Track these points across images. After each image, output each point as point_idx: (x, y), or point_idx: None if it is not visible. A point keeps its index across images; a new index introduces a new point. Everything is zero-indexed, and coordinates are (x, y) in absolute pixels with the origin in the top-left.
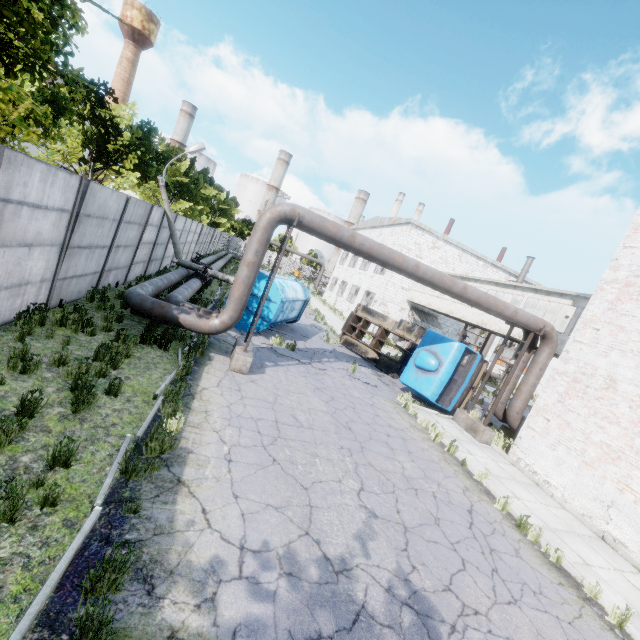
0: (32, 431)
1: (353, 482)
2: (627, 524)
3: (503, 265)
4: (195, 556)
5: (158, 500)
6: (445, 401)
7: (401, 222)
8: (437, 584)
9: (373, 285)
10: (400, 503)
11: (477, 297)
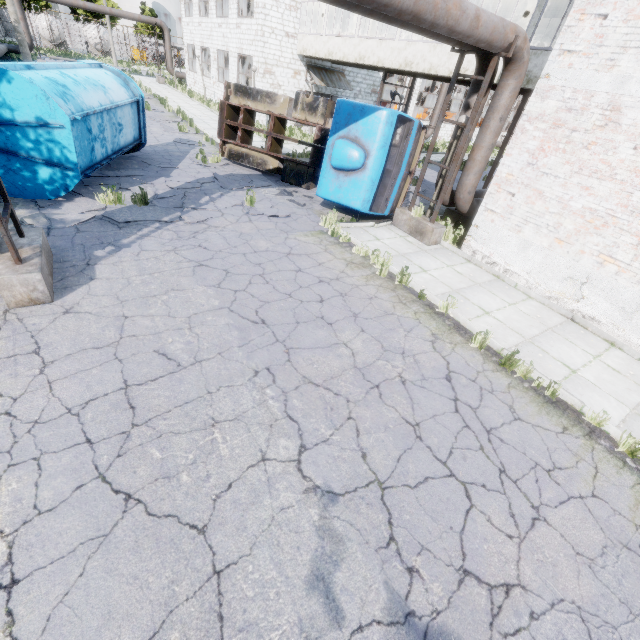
0: None
1: (286, 442)
2: (602, 299)
3: None
4: None
5: None
6: (380, 205)
7: None
8: (449, 579)
9: (244, 42)
10: (363, 434)
11: None
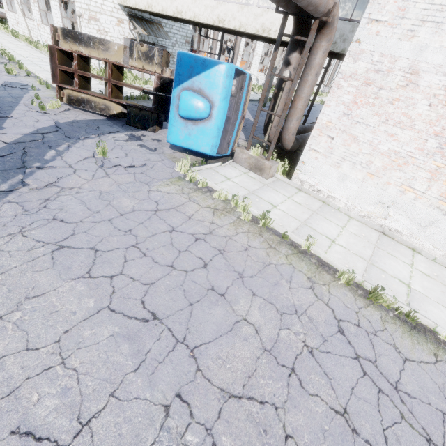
0: None
1: None
2: (404, 217)
3: None
4: None
5: None
6: (224, 147)
7: None
8: None
9: None
10: None
11: None
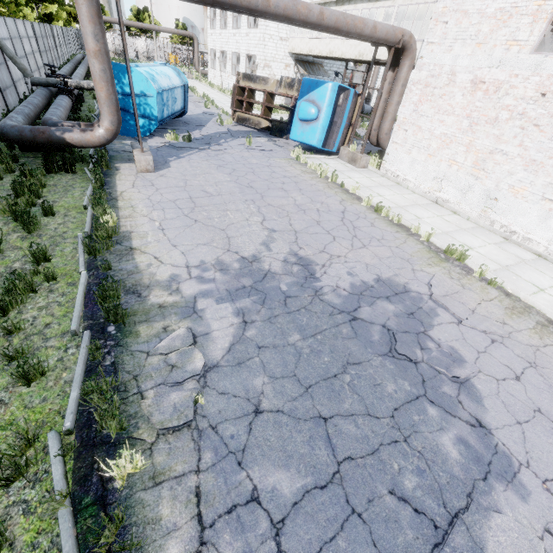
0: (8, 251)
1: (257, 218)
2: (451, 187)
3: None
4: (159, 277)
5: (122, 261)
6: (330, 144)
7: None
8: (315, 251)
9: (251, 45)
10: (292, 220)
11: (335, 21)
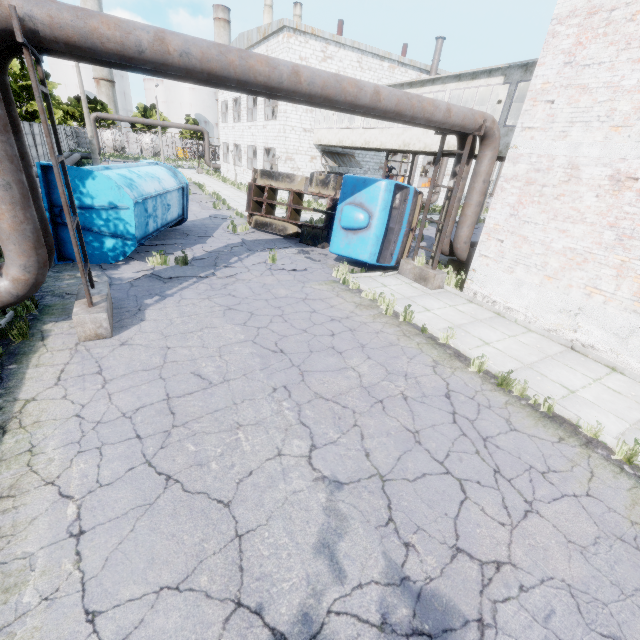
0: None
1: (299, 442)
2: (596, 327)
3: (411, 60)
4: None
5: None
6: (386, 257)
7: (273, 30)
8: (442, 553)
9: (269, 138)
10: (367, 438)
11: (396, 103)
